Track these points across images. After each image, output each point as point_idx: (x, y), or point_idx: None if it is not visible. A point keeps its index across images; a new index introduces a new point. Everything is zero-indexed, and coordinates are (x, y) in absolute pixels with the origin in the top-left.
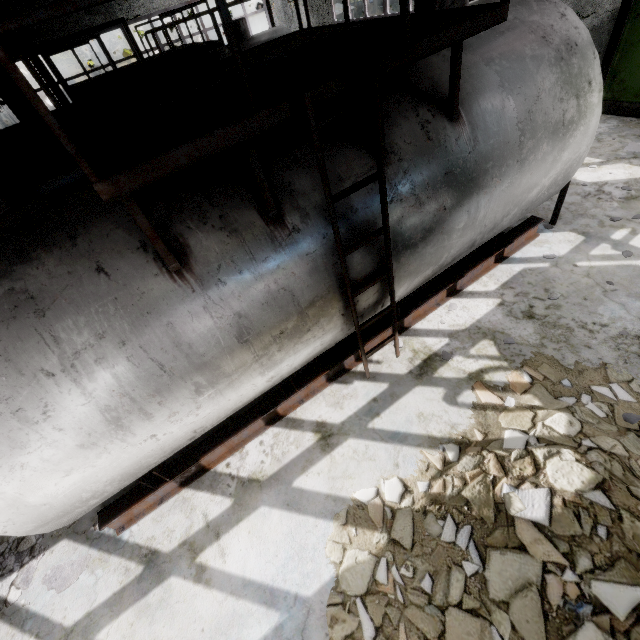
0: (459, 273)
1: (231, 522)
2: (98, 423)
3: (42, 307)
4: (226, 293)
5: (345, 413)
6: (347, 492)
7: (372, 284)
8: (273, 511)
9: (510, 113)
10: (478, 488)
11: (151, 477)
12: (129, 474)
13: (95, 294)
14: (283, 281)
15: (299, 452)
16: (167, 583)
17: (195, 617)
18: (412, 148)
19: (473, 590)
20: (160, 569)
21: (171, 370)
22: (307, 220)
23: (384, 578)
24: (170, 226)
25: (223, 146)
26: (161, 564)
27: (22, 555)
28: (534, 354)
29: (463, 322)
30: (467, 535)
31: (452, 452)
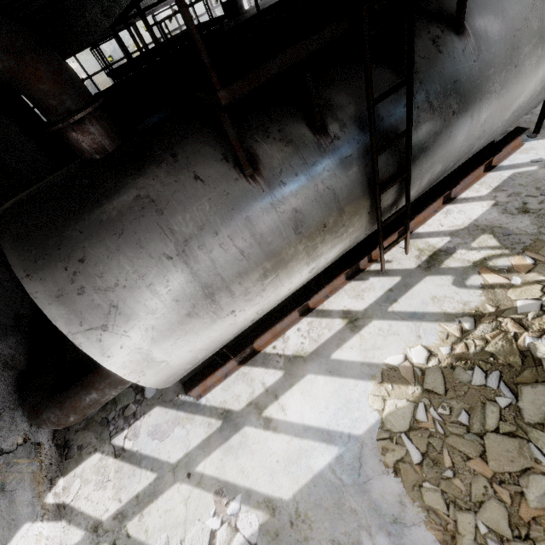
0: (454, 182)
1: (285, 387)
2: (200, 297)
3: (160, 207)
4: (286, 192)
5: (366, 302)
6: (379, 359)
7: (394, 183)
8: (318, 377)
9: (509, 22)
10: (500, 343)
11: (219, 356)
12: (213, 345)
13: (195, 196)
14: (327, 181)
15: (332, 334)
16: (243, 431)
17: (270, 453)
18: (426, 61)
19: (508, 418)
20: (235, 422)
21: (248, 256)
22: (344, 129)
23: (424, 417)
24: (242, 141)
25: (301, 57)
26: (235, 419)
27: (128, 418)
28: (533, 241)
29: (461, 223)
30: (496, 378)
31: (468, 323)
